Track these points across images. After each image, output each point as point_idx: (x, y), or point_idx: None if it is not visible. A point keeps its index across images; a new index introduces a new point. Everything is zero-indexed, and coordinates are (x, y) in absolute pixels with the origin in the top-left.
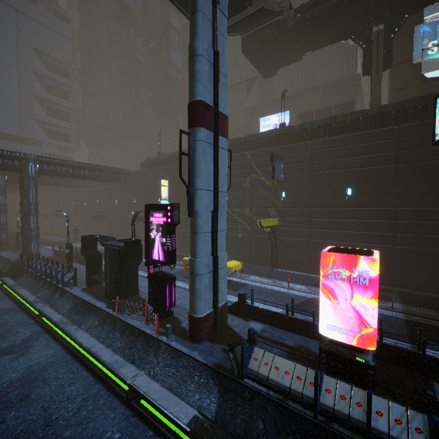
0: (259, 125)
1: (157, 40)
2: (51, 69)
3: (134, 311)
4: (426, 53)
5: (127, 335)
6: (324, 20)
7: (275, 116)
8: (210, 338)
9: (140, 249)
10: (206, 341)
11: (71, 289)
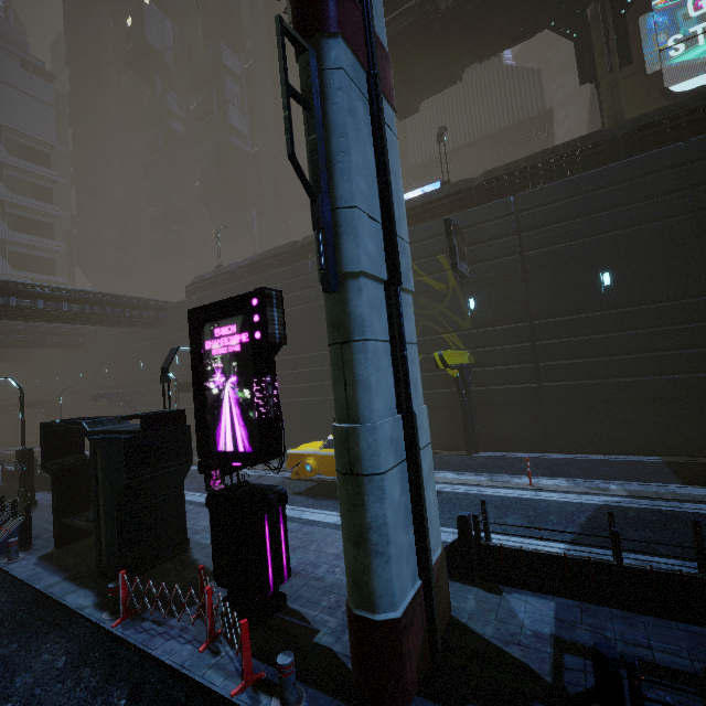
0: None
1: (204, 94)
2: (17, 153)
3: (173, 610)
4: (666, 55)
5: (151, 701)
6: None
7: (417, 193)
8: (423, 681)
9: (186, 434)
10: (418, 700)
11: (11, 562)
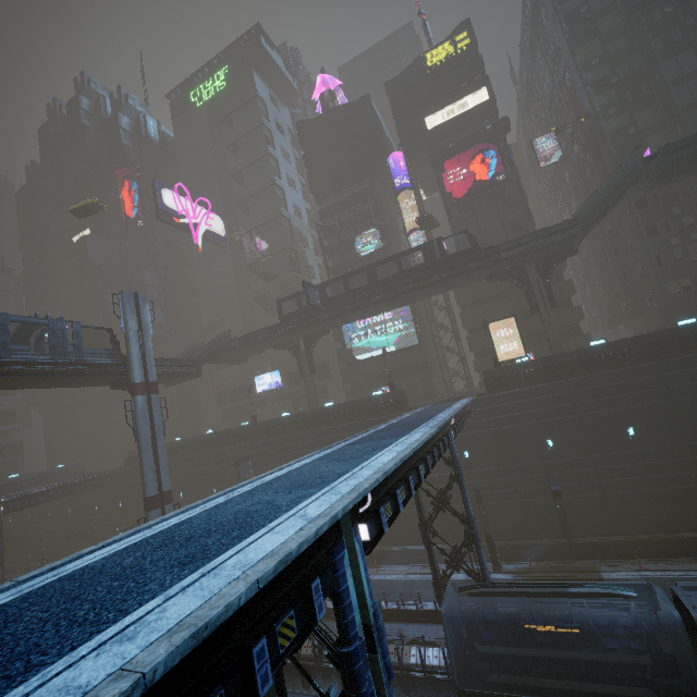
0: (255, 384)
1: None
2: None
3: None
4: (353, 341)
5: None
6: (264, 343)
7: (268, 375)
8: None
9: None
10: None
11: None
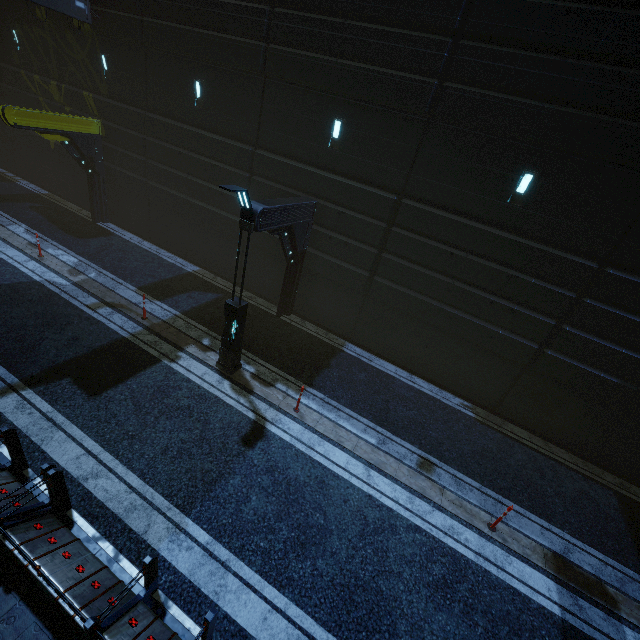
0: None
1: None
2: None
3: None
4: None
5: None
6: None
7: None
8: None
9: None
10: None
11: None
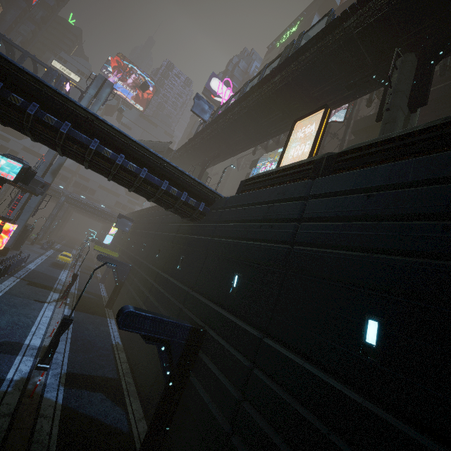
0: None
1: None
2: None
3: None
4: None
5: None
6: (186, 158)
7: None
8: None
9: (28, 231)
10: None
11: None
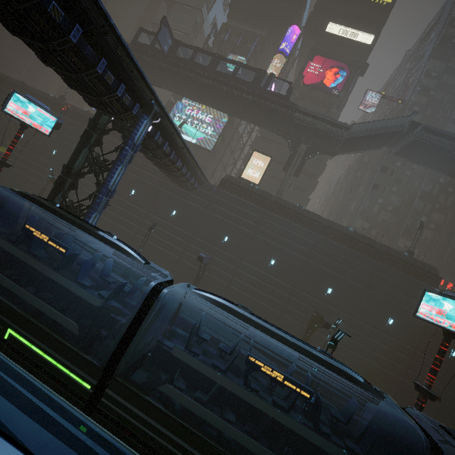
0: None
1: None
2: None
3: None
4: (174, 118)
5: None
6: None
7: None
8: None
9: None
10: None
11: None
